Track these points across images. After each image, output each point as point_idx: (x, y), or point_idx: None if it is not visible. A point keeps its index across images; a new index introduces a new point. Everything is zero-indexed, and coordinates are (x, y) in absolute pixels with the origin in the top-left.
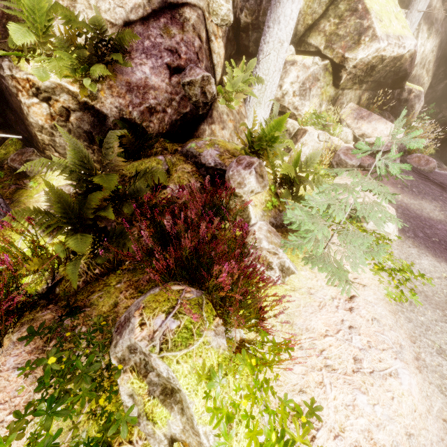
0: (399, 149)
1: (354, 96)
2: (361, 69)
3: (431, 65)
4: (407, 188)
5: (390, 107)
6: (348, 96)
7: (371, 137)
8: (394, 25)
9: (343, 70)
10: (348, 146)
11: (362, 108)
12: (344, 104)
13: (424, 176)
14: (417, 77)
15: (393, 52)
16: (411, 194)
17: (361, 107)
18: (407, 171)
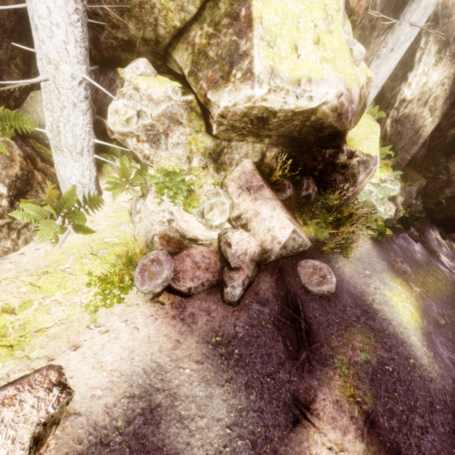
0: (275, 257)
1: (253, 150)
2: (239, 120)
3: (440, 102)
4: (226, 347)
5: (319, 171)
6: (242, 149)
7: (247, 225)
8: (301, 55)
9: (210, 116)
10: (160, 254)
11: (257, 173)
12: (236, 160)
13: (295, 311)
14: (412, 117)
15: (288, 104)
16: (218, 365)
17: (256, 171)
18: (270, 297)
